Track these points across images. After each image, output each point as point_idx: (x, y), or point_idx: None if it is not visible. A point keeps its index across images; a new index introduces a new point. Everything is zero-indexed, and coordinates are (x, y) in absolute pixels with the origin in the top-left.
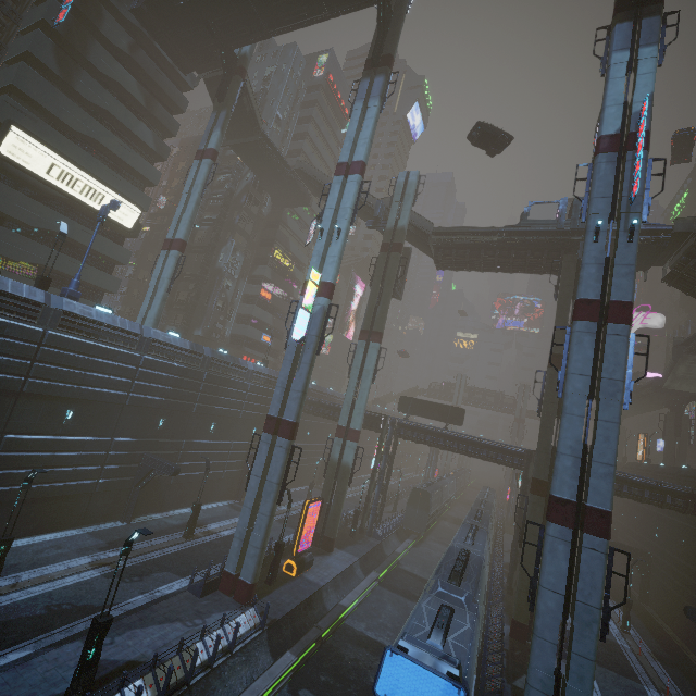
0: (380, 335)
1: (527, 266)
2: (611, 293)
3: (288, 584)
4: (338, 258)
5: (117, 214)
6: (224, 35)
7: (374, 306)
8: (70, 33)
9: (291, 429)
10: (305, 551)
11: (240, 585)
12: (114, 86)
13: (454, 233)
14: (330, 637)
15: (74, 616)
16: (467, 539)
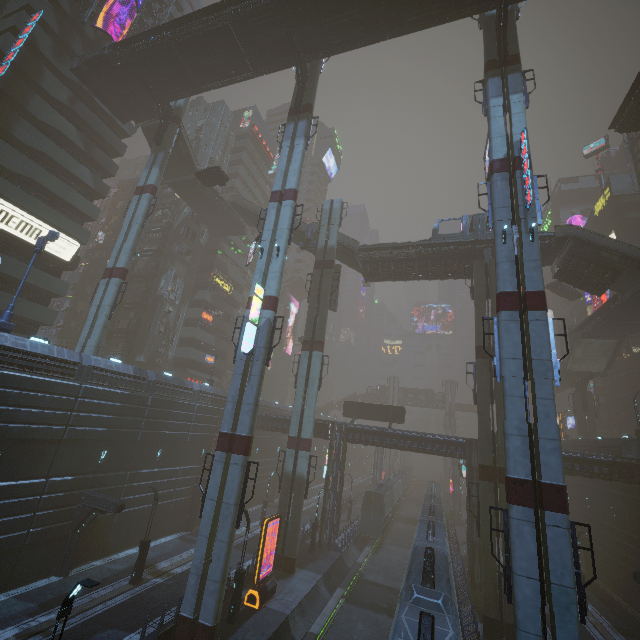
0: (321, 344)
1: (443, 273)
2: (525, 284)
3: (252, 619)
4: (280, 273)
5: (55, 248)
6: (160, 90)
7: (313, 317)
8: (9, 86)
9: (246, 443)
10: (266, 577)
11: (200, 630)
12: (53, 132)
13: (377, 249)
14: None
15: None
16: (428, 537)
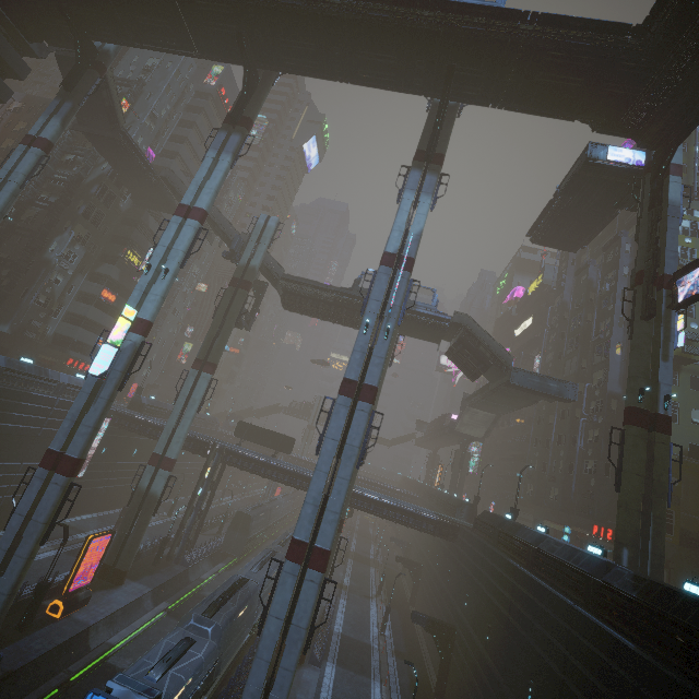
0: (213, 366)
1: (355, 324)
2: (366, 377)
3: (47, 627)
4: (161, 297)
5: None
6: (82, 24)
7: (213, 337)
8: None
9: (73, 465)
10: (80, 589)
11: None
12: None
13: (299, 282)
14: (81, 680)
15: None
16: (253, 567)
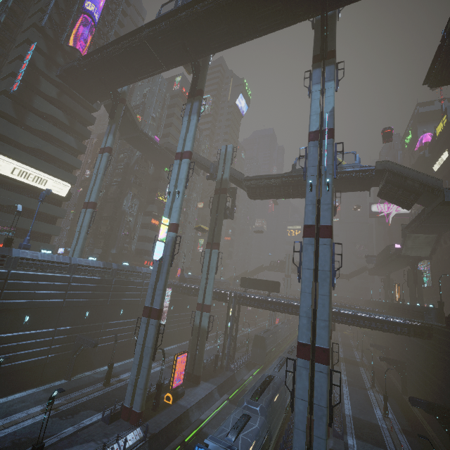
0: (217, 245)
1: (300, 195)
2: (320, 220)
3: (167, 409)
4: (179, 208)
5: (56, 189)
6: (111, 83)
7: (213, 227)
8: (21, 94)
9: (158, 313)
10: (178, 387)
11: (133, 414)
12: (50, 117)
13: (255, 179)
14: (191, 441)
15: (28, 445)
16: (275, 368)
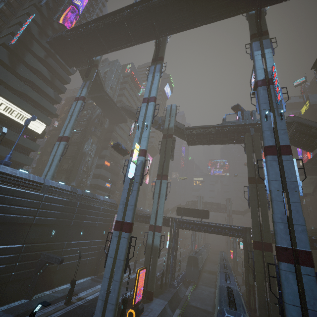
0: (166, 176)
1: (228, 141)
2: (279, 142)
3: None
4: (147, 138)
5: (34, 127)
6: (88, 52)
7: (162, 162)
8: (16, 49)
9: (130, 226)
10: (138, 302)
11: None
12: (36, 71)
13: (194, 128)
14: None
15: None
16: (227, 281)
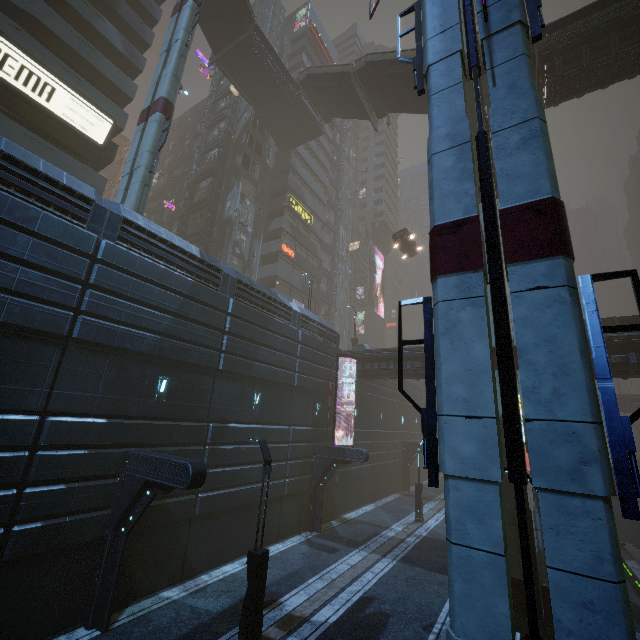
0: None
1: None
2: None
3: None
4: None
5: (78, 121)
6: None
7: None
8: None
9: (558, 219)
10: None
11: None
12: None
13: (581, 14)
14: None
15: None
16: None
